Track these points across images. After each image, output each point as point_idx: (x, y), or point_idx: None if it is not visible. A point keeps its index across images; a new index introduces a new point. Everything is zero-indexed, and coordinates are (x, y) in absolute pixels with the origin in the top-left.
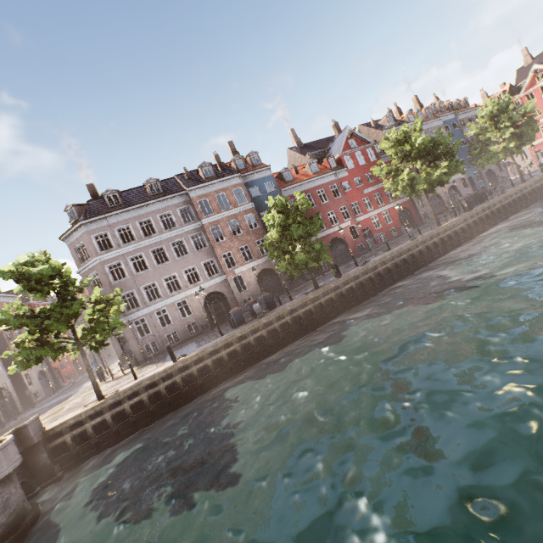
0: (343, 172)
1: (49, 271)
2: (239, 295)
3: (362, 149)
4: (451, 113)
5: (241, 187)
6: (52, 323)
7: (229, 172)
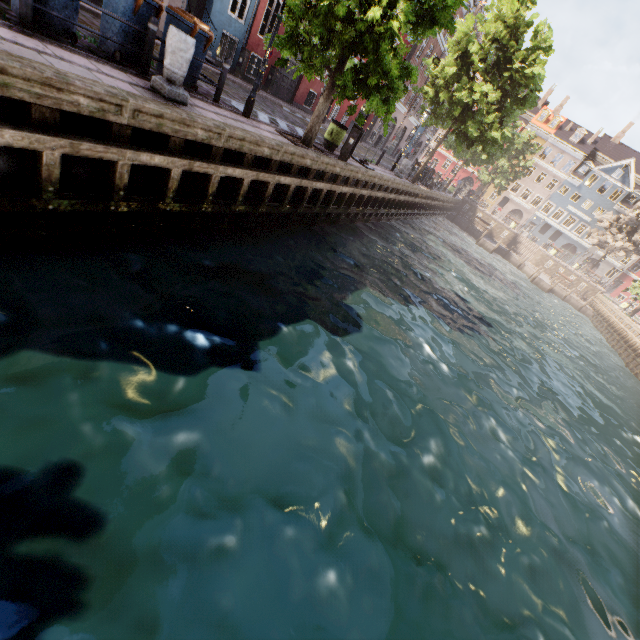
0: None
1: None
2: None
3: None
4: None
5: None
6: None
7: None
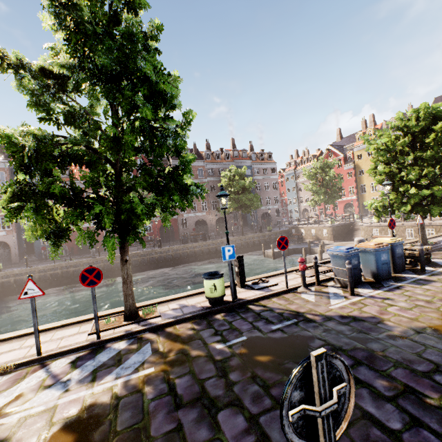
0: None
1: None
2: None
3: None
4: (248, 161)
5: (5, 171)
6: None
7: (3, 156)
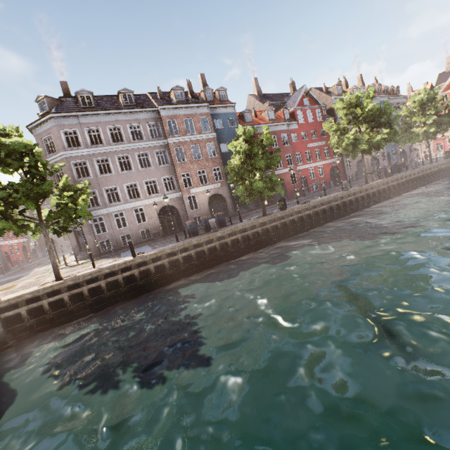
0: (294, 125)
1: (21, 146)
2: (191, 212)
3: (313, 109)
4: (386, 96)
5: (207, 116)
6: (19, 198)
7: (198, 101)
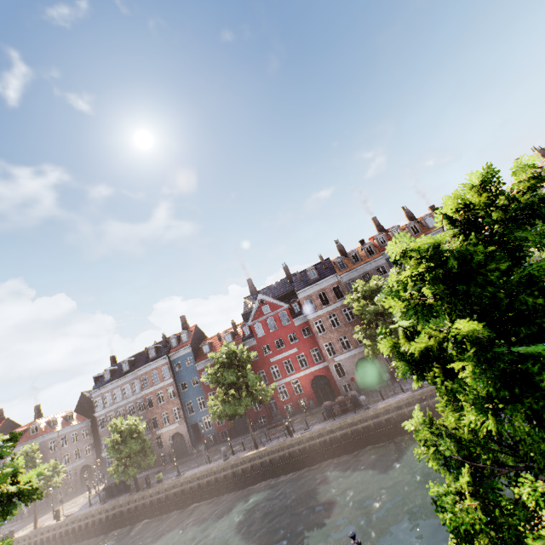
0: (252, 341)
1: None
2: (158, 451)
3: (274, 314)
4: None
5: (167, 365)
6: None
7: (165, 351)
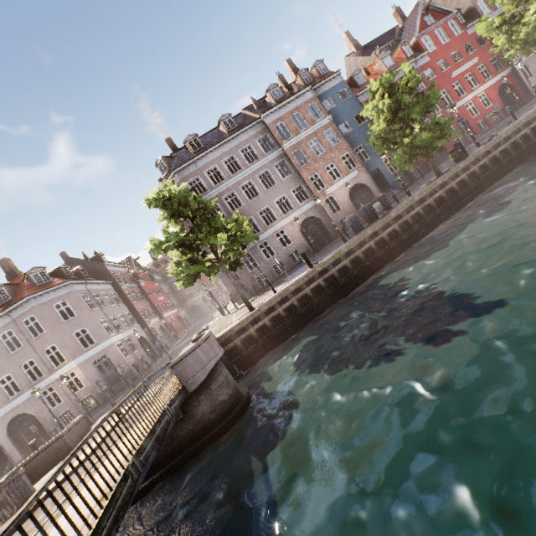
0: (423, 58)
1: (186, 192)
2: (334, 217)
3: (442, 24)
4: None
5: (314, 101)
6: (203, 237)
7: (297, 89)
